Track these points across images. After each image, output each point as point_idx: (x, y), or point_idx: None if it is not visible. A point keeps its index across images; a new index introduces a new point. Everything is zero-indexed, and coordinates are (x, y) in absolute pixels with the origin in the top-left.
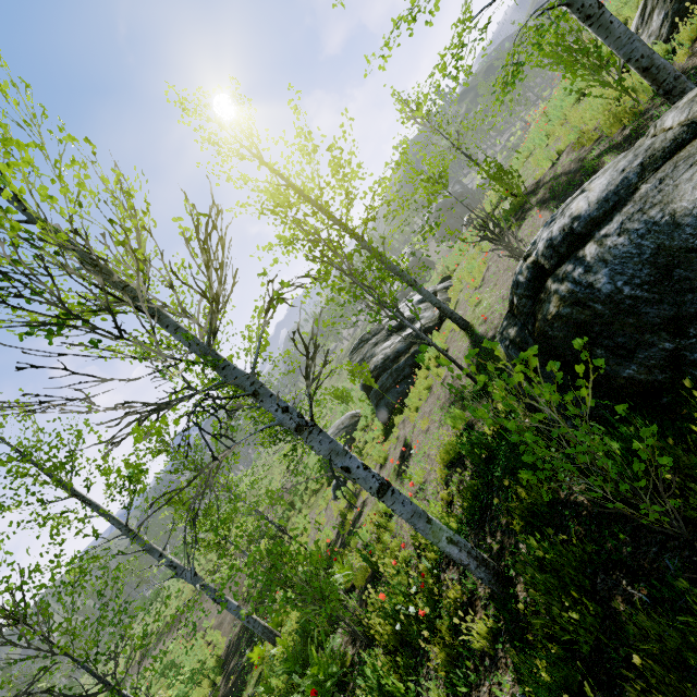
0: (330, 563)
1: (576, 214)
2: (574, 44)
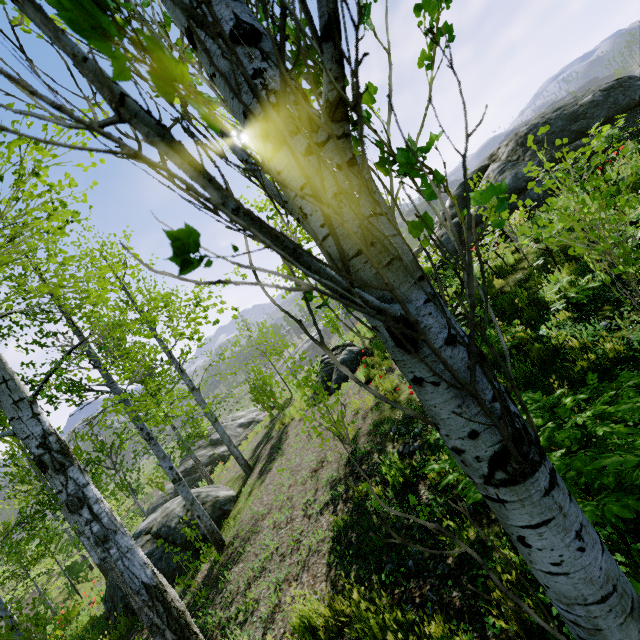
0: (65, 625)
1: (139, 527)
2: (263, 385)
